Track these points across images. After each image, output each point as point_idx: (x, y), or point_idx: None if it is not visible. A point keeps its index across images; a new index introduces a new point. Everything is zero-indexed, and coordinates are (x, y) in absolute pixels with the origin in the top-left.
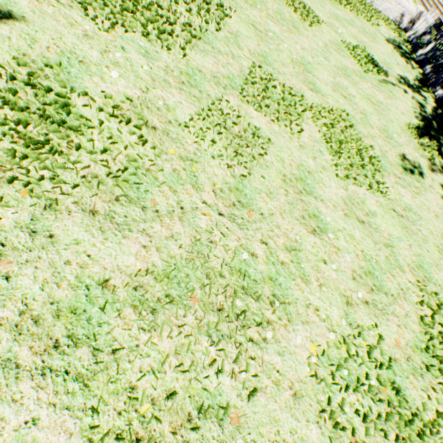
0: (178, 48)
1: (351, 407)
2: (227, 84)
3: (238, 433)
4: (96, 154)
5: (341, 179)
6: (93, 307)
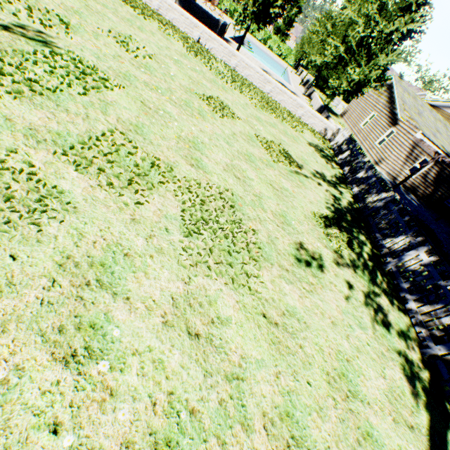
0: None
1: None
2: (49, 139)
3: None
4: None
5: (185, 267)
6: None
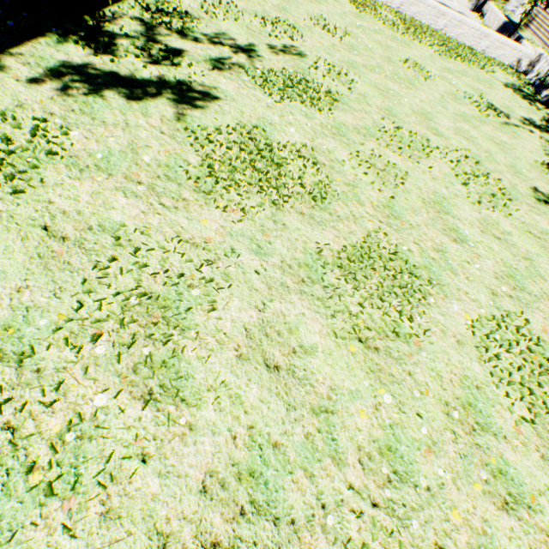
0: (325, 109)
1: (505, 360)
2: (365, 133)
3: (420, 352)
4: (294, 180)
5: (473, 205)
6: (316, 265)
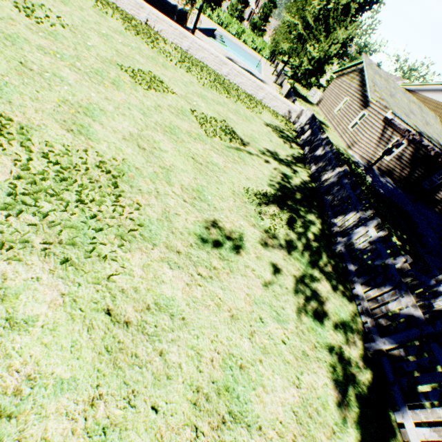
0: None
1: None
2: None
3: None
4: None
5: None
6: None
